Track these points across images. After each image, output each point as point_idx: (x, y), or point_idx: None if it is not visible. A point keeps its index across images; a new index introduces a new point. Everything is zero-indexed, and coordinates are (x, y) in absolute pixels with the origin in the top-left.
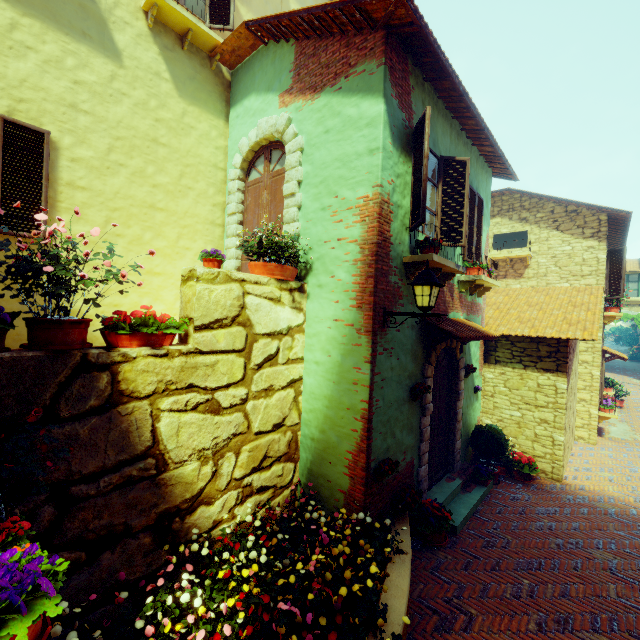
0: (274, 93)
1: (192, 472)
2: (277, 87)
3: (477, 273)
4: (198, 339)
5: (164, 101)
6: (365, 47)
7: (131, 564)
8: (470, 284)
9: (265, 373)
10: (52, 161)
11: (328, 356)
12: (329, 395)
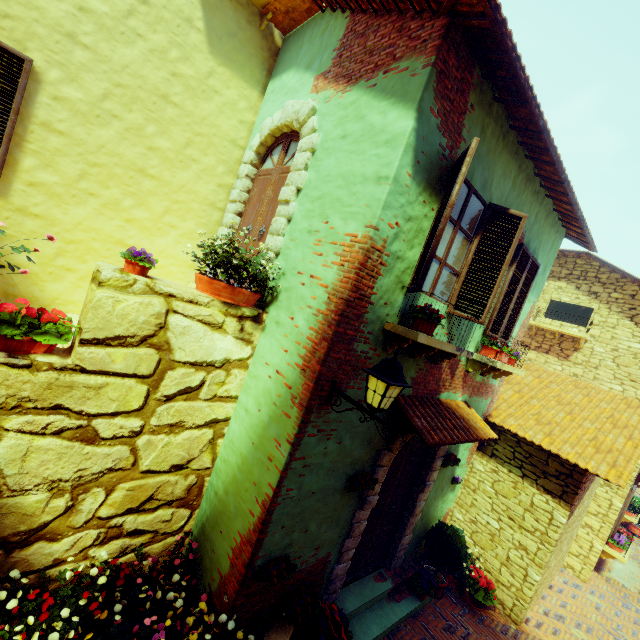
0: (311, 73)
1: (36, 503)
2: (316, 66)
3: (494, 356)
4: (83, 354)
5: (189, 54)
6: (418, 36)
7: None
8: (481, 366)
9: (176, 407)
10: (29, 94)
11: (258, 409)
12: (244, 455)
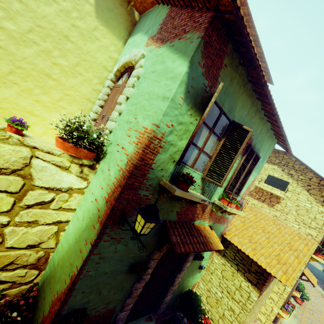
0: (147, 36)
1: None
2: (150, 32)
3: (227, 204)
4: None
5: (83, 16)
6: (198, 21)
7: None
8: (219, 208)
9: (33, 212)
10: None
11: (82, 219)
12: (70, 245)
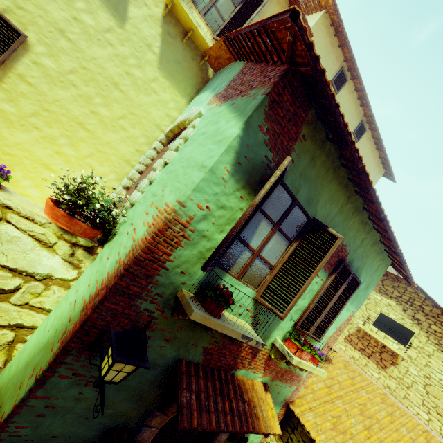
0: (213, 93)
1: None
2: (217, 90)
3: (294, 351)
4: None
5: (143, 64)
6: (268, 75)
7: None
8: (282, 356)
9: None
10: (17, 55)
11: (49, 330)
12: (18, 369)
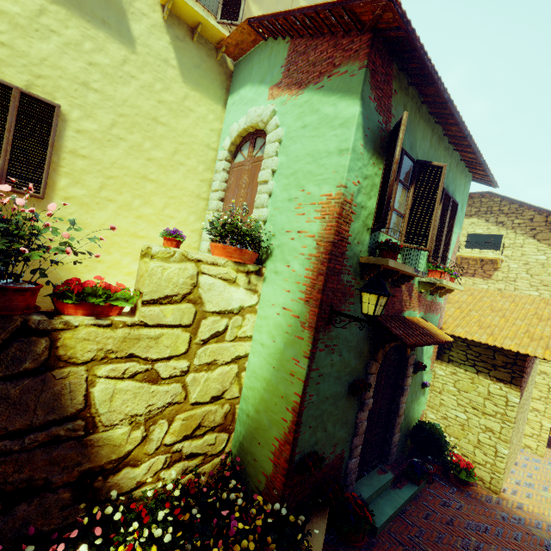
0: (265, 85)
1: (121, 435)
2: (269, 80)
3: (439, 276)
4: (145, 313)
5: (169, 85)
6: (350, 49)
7: (47, 516)
8: (430, 286)
9: (210, 348)
10: (60, 131)
11: (273, 341)
12: (268, 378)
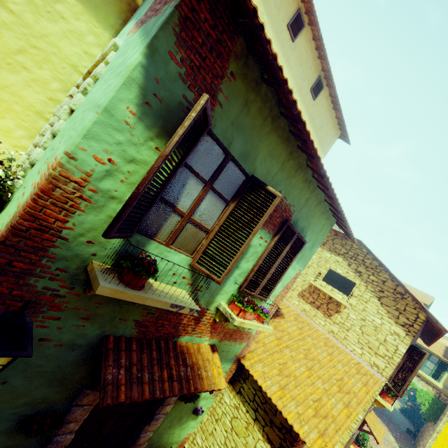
0: (135, 21)
1: None
2: (139, 16)
3: (237, 313)
4: None
5: None
6: None
7: None
8: (225, 319)
9: None
10: None
11: None
12: None
